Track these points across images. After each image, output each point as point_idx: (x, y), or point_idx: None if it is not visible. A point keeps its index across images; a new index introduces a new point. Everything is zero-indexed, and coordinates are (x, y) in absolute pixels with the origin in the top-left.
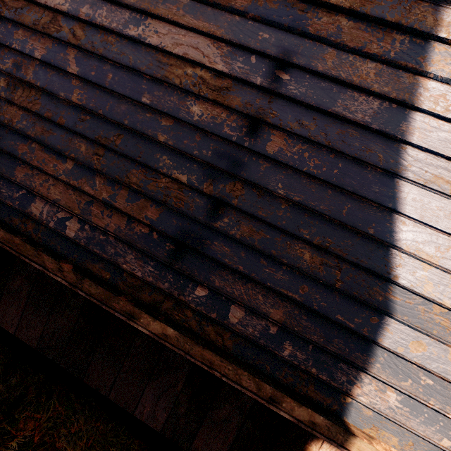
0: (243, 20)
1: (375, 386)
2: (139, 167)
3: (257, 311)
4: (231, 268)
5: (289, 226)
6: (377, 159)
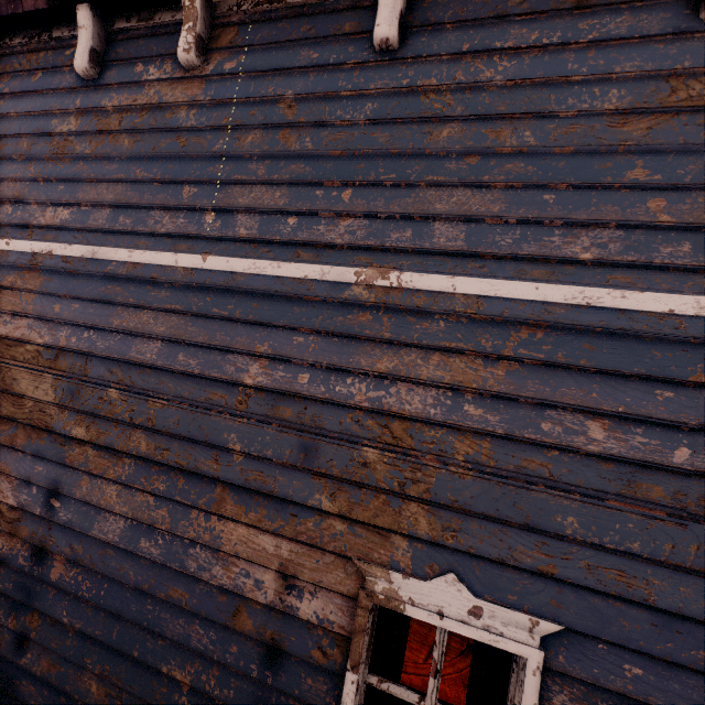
0: (25, 456)
1: None
2: None
3: None
4: None
5: (77, 656)
6: (129, 577)
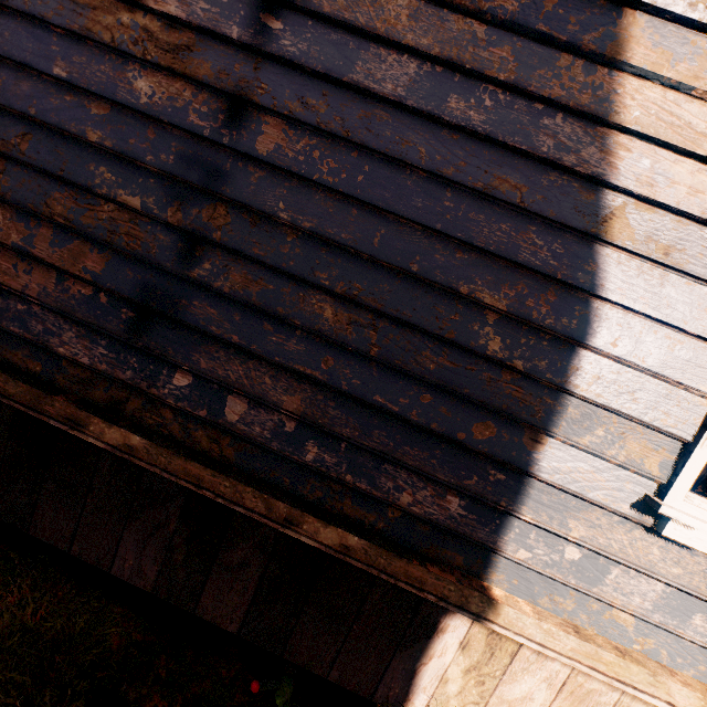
0: None
1: (431, 491)
2: (65, 188)
3: (264, 400)
4: (221, 339)
5: (300, 269)
6: (417, 156)
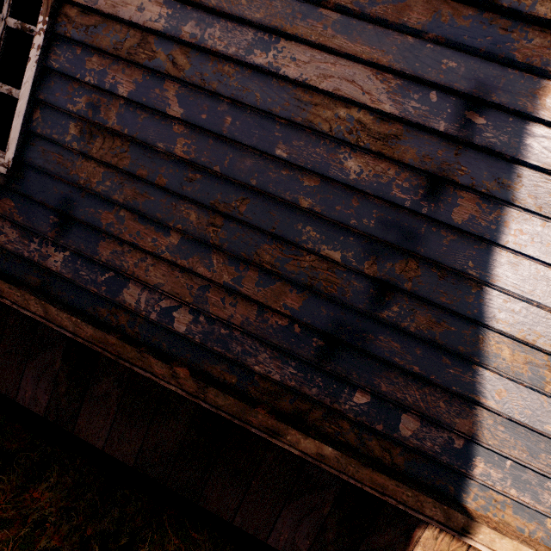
0: (419, 43)
1: None
2: (273, 241)
3: (438, 421)
4: (403, 369)
5: (483, 316)
6: None
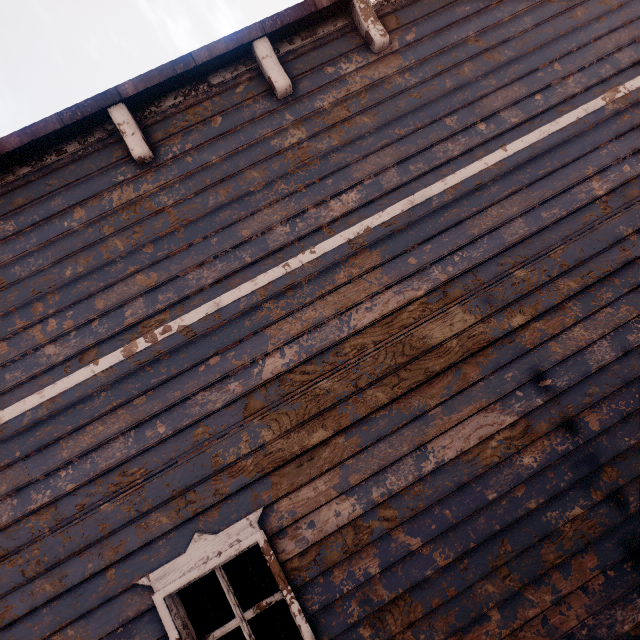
0: (486, 381)
1: None
2: (541, 543)
3: None
4: None
5: None
6: None
